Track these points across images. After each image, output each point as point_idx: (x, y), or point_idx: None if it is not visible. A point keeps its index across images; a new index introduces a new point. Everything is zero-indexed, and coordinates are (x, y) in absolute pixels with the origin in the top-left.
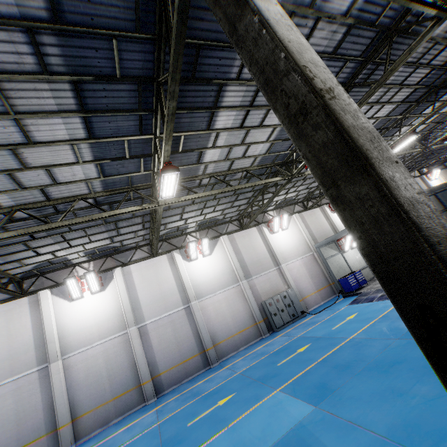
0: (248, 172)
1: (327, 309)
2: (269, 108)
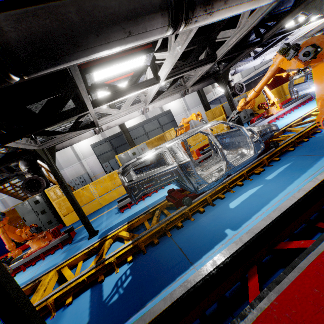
0: None
1: None
2: None
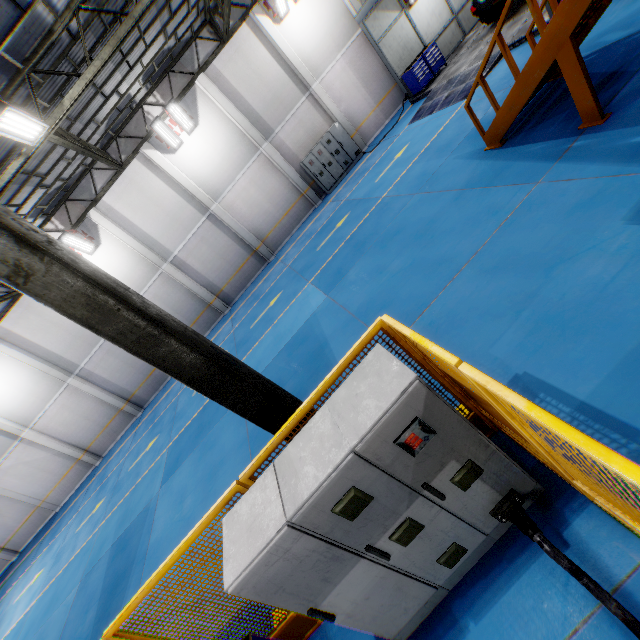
0: None
1: (386, 138)
2: None
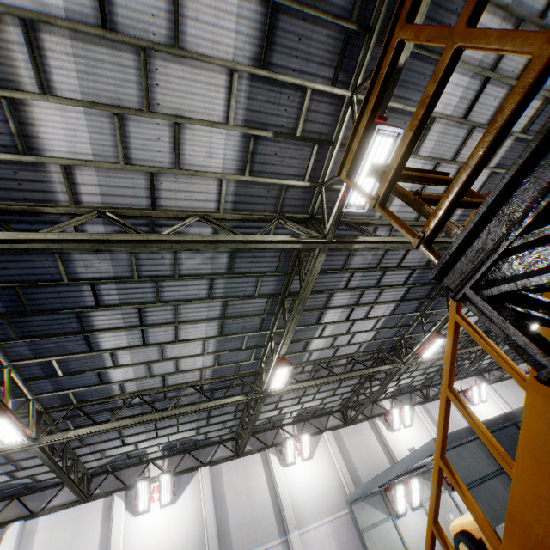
0: (195, 388)
1: None
2: (174, 325)
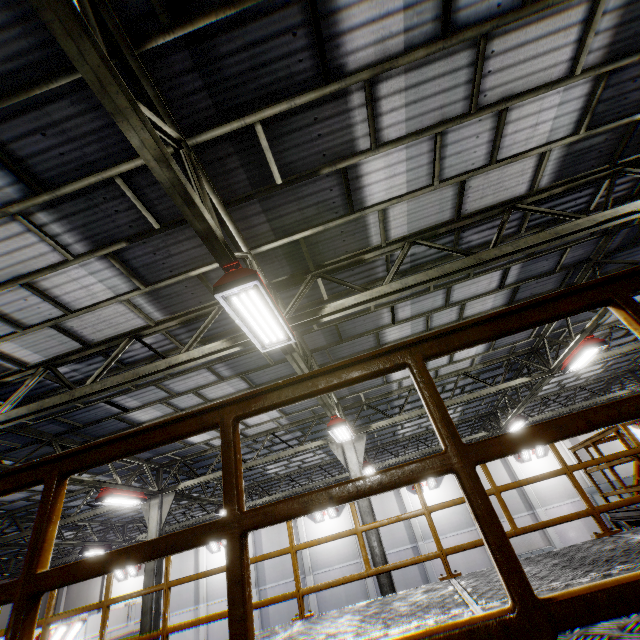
0: None
1: None
2: None
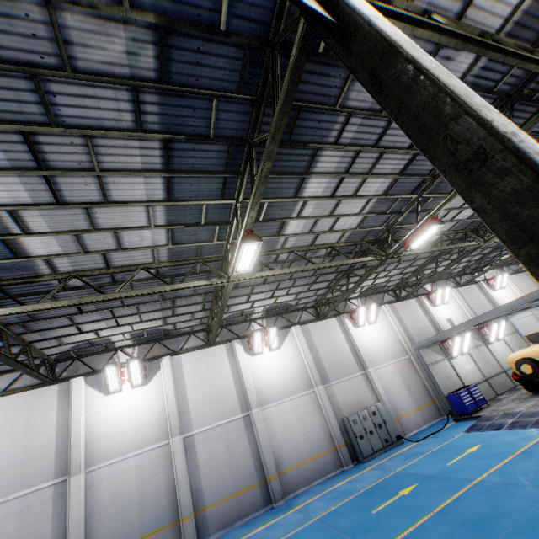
0: (334, 248)
1: (434, 436)
2: (366, 176)
